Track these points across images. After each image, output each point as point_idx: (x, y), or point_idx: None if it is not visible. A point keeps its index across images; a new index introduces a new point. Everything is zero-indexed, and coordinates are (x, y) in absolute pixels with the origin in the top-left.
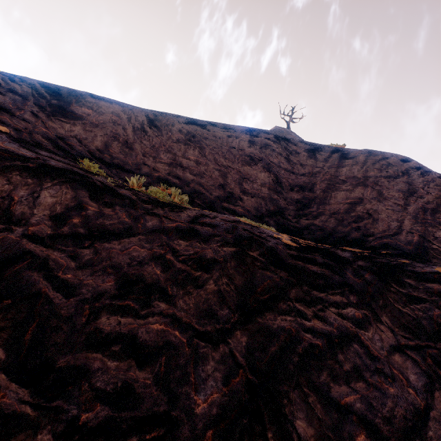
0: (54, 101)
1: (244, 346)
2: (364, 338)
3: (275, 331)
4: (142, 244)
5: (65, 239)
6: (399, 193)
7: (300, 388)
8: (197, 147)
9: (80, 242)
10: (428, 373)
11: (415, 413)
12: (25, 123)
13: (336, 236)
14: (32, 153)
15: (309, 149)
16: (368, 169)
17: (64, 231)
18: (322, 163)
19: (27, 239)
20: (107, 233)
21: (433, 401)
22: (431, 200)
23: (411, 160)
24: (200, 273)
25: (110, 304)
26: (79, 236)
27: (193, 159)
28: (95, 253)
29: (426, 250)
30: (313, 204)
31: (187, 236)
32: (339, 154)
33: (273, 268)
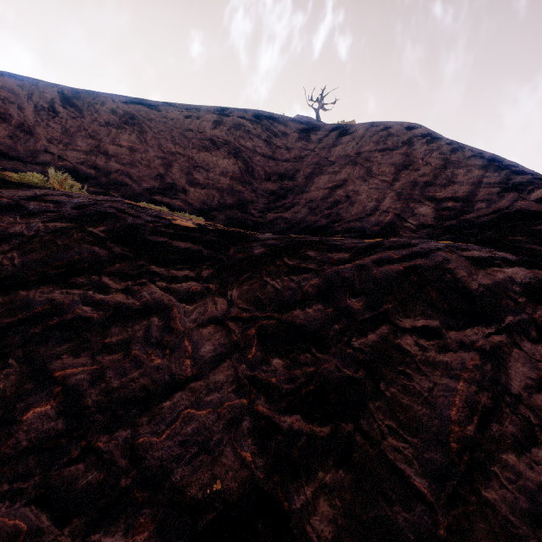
0: None
1: None
2: (177, 311)
3: (36, 303)
4: None
5: None
6: (391, 167)
7: (5, 359)
8: (135, 131)
9: None
10: (236, 343)
11: (167, 383)
12: None
13: (300, 226)
14: None
15: (303, 129)
16: (364, 144)
17: None
18: (314, 145)
19: None
20: None
21: (210, 372)
22: (427, 172)
23: (419, 126)
24: None
25: None
26: None
27: (127, 146)
28: None
29: (394, 229)
30: (290, 195)
31: (0, 211)
32: (338, 131)
33: (110, 243)
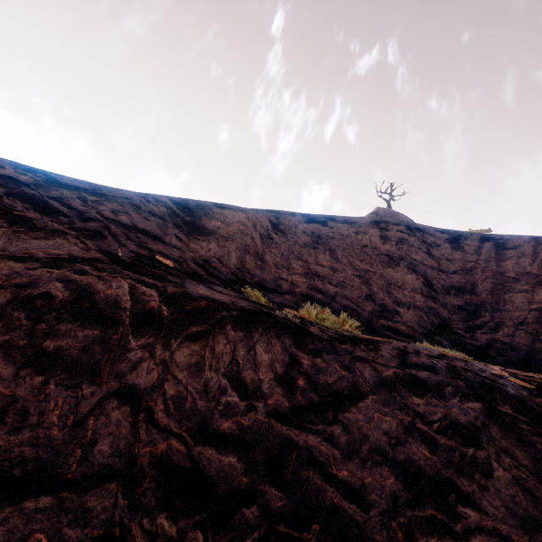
0: (187, 218)
1: None
2: None
3: None
4: (380, 408)
5: (307, 413)
6: None
7: None
8: (327, 250)
9: (323, 416)
10: None
11: None
12: (176, 250)
13: (540, 357)
14: (221, 294)
15: (450, 239)
16: None
17: (299, 401)
18: (473, 256)
19: (273, 418)
20: (339, 397)
21: None
22: None
23: None
24: (471, 449)
25: (414, 517)
26: (316, 405)
27: (327, 265)
28: (346, 431)
29: None
30: (484, 312)
31: (415, 389)
32: (492, 243)
33: None
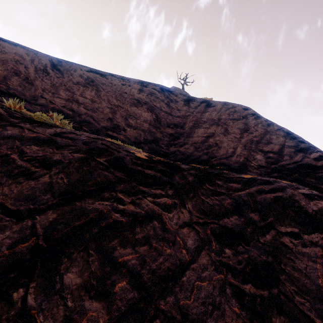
0: None
1: (49, 221)
2: (165, 217)
3: (88, 211)
4: None
5: None
6: (238, 130)
7: (87, 250)
8: (94, 90)
9: None
10: (204, 239)
11: (179, 265)
12: None
13: (191, 158)
14: None
15: (186, 100)
16: (222, 114)
17: None
18: (193, 109)
19: None
20: None
21: (197, 257)
22: (257, 135)
23: (250, 109)
24: (39, 169)
25: None
26: None
27: (90, 98)
28: None
29: (246, 166)
30: (182, 137)
31: (42, 144)
32: (205, 104)
33: (112, 170)
